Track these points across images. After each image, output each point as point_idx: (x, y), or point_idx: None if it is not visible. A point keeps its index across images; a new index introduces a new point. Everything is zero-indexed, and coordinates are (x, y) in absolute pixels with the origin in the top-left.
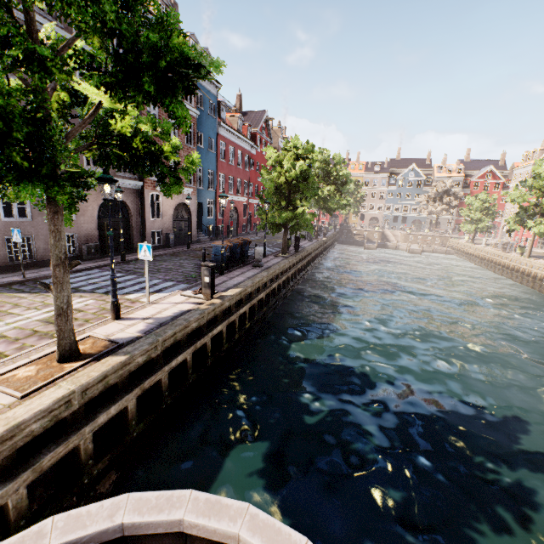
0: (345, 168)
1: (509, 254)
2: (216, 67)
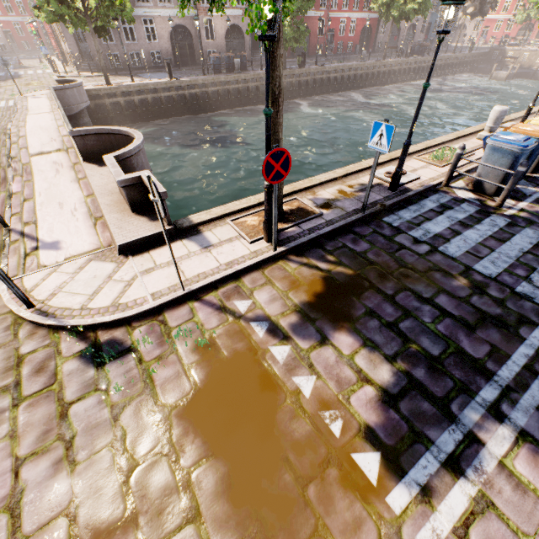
0: None
1: None
2: None
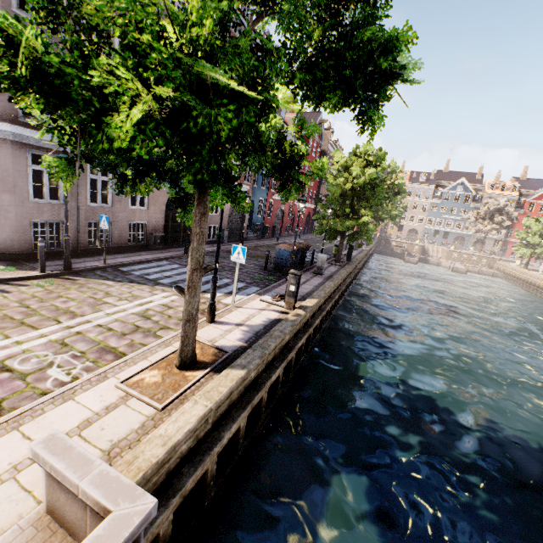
0: (401, 178)
1: None
2: (407, 69)
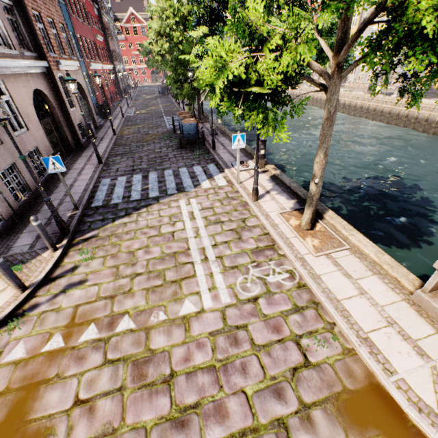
0: None
1: (306, 87)
2: None
